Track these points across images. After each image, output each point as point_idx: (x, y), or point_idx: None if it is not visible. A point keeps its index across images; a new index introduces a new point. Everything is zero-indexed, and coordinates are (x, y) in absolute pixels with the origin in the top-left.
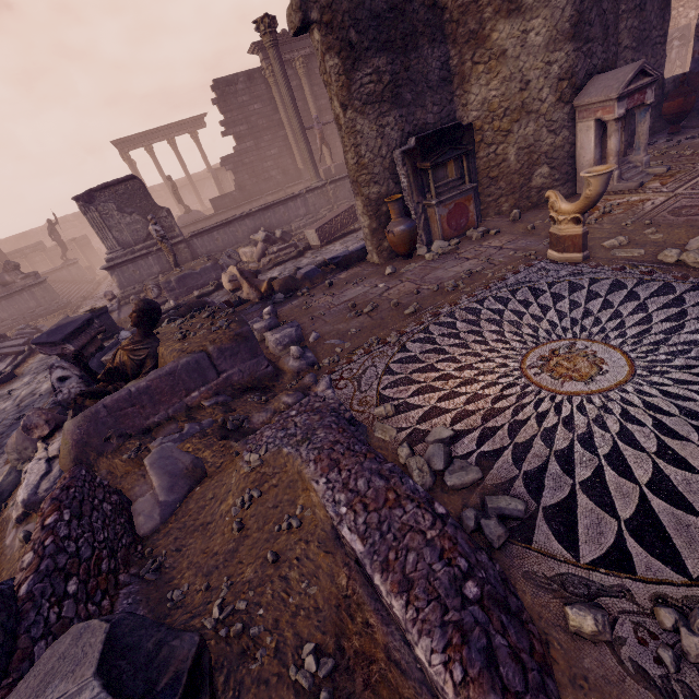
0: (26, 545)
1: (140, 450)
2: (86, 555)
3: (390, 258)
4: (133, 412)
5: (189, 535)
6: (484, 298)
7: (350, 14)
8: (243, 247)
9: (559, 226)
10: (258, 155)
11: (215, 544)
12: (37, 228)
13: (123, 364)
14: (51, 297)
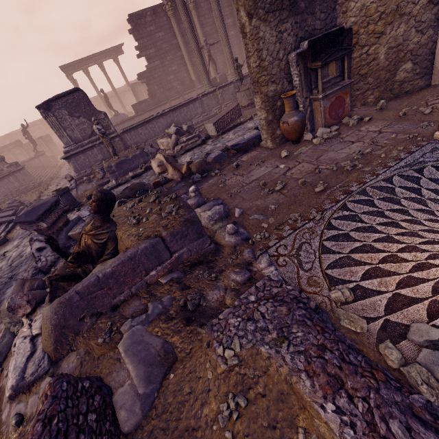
0: (19, 429)
1: (112, 331)
2: None
3: (281, 143)
4: (102, 294)
5: None
6: (390, 177)
7: None
8: (160, 138)
9: None
10: (163, 71)
11: None
12: (16, 131)
13: (88, 247)
14: (29, 179)
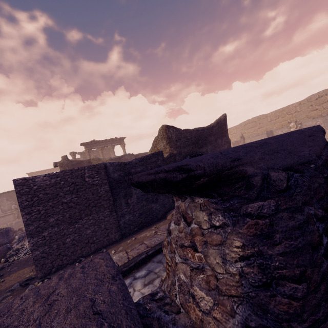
0: None
1: None
2: None
3: None
4: None
5: None
6: None
7: (67, 164)
8: None
9: None
10: None
11: None
12: None
13: None
14: None
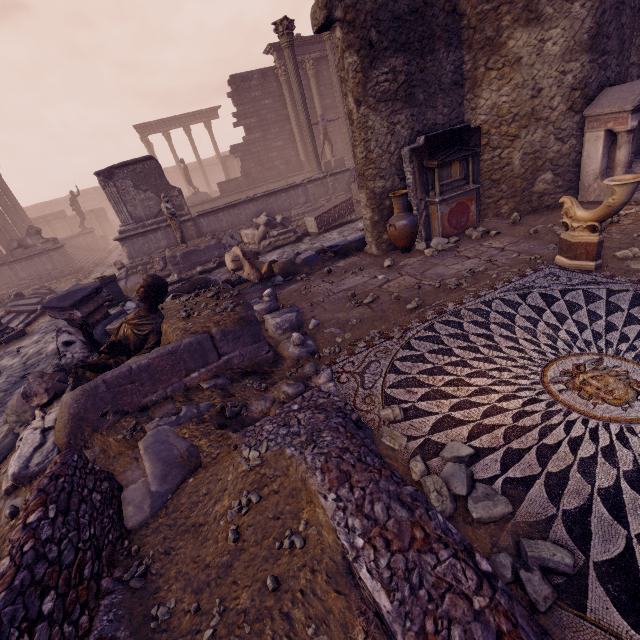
0: (11, 522)
1: (135, 430)
2: (68, 560)
3: (388, 250)
4: (132, 389)
5: (179, 536)
6: (491, 300)
7: (372, 14)
8: (245, 229)
9: (573, 233)
10: (264, 146)
11: (207, 552)
12: (61, 198)
13: (127, 337)
14: (67, 262)
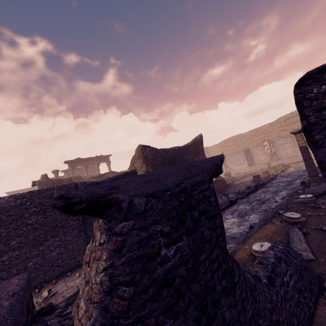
0: None
1: None
2: None
3: None
4: None
5: None
6: None
7: (46, 183)
8: None
9: None
10: None
11: None
12: None
13: None
14: None
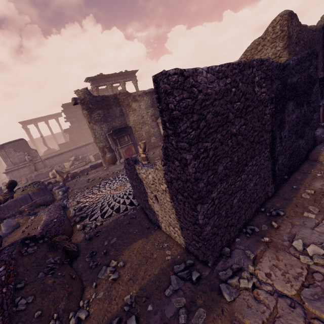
0: None
1: (0, 223)
2: None
3: (109, 164)
4: (1, 213)
5: (9, 238)
6: (119, 175)
7: (89, 101)
8: (65, 162)
9: (141, 155)
10: (79, 128)
11: (16, 237)
12: None
13: (1, 200)
14: None
